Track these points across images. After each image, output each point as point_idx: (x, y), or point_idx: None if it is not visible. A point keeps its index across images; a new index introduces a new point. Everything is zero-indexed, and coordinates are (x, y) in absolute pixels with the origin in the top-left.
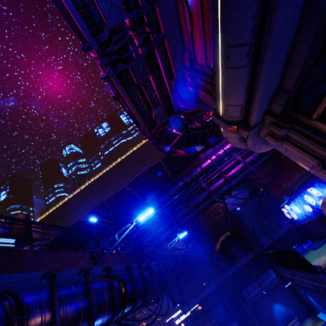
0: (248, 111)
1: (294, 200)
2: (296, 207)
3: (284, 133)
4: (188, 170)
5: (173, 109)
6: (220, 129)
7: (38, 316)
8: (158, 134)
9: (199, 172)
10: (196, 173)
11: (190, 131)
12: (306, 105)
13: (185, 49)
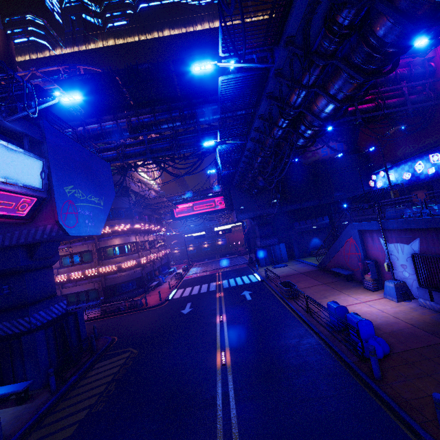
0: None
1: (399, 166)
2: (393, 174)
3: None
4: None
5: None
6: None
7: None
8: None
9: None
10: None
11: None
12: None
13: None
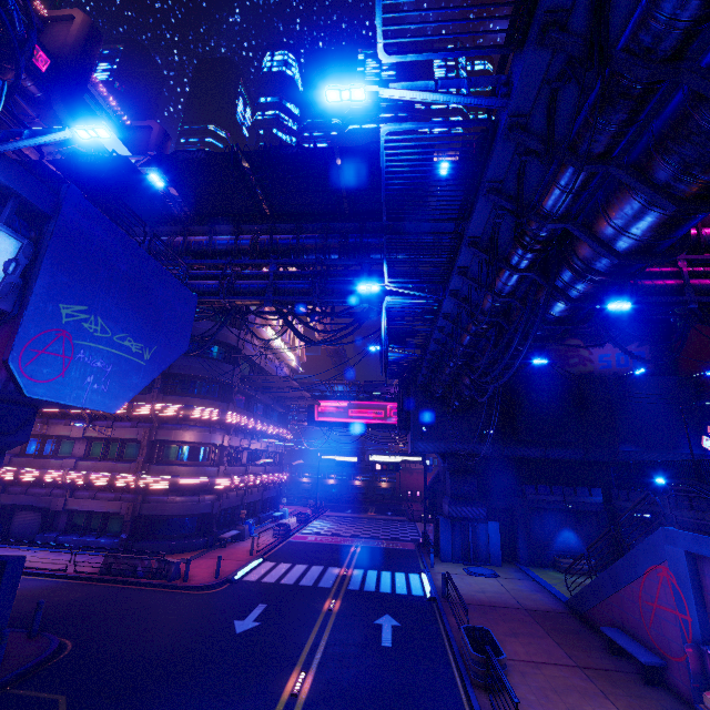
0: None
1: None
2: None
3: None
4: None
5: None
6: None
7: None
8: None
9: None
10: None
11: None
12: None
13: None
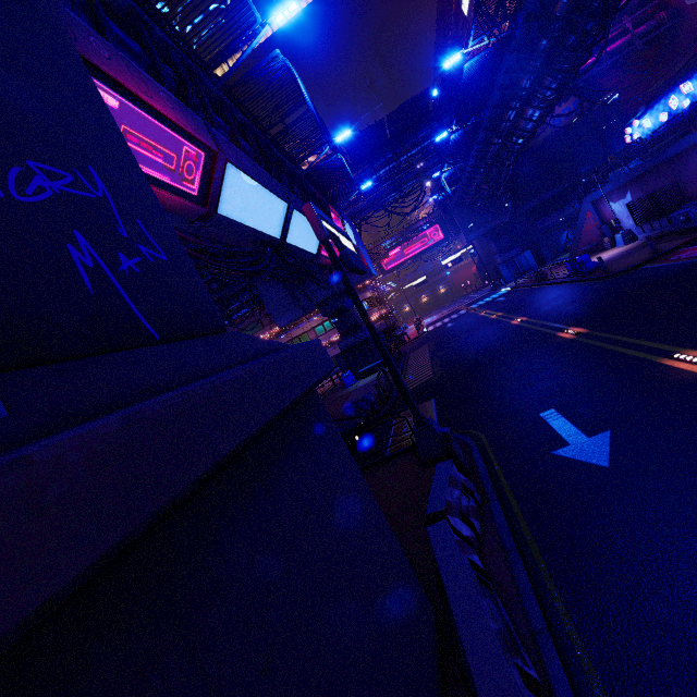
0: None
1: (653, 108)
2: (649, 119)
3: None
4: None
5: None
6: None
7: None
8: None
9: None
10: None
11: None
12: None
13: None
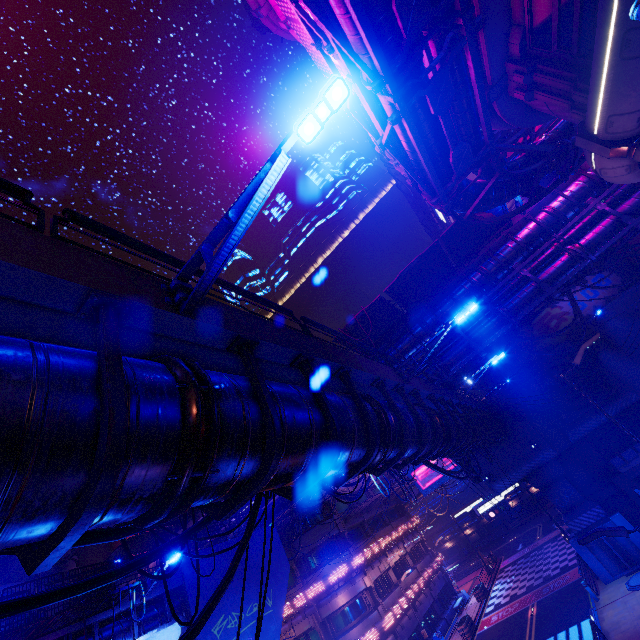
0: None
1: None
2: None
3: None
4: (489, 251)
5: (480, 140)
6: (587, 158)
7: (388, 413)
8: (455, 190)
9: (512, 250)
10: (507, 254)
11: (508, 172)
12: None
13: (512, 26)
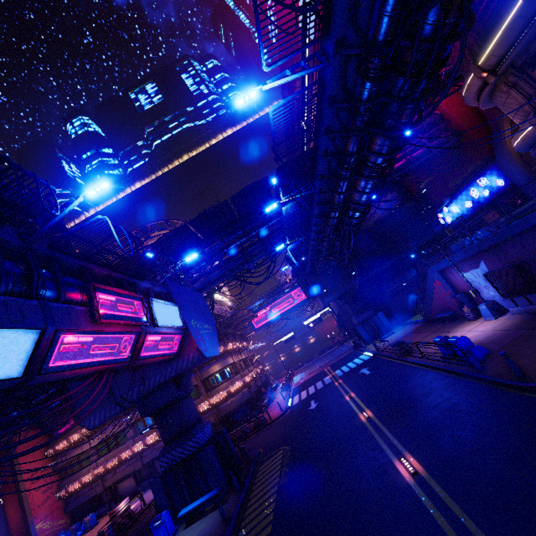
0: (501, 62)
1: (457, 198)
2: (456, 206)
3: (515, 81)
4: None
5: None
6: (468, 78)
7: None
8: None
9: None
10: None
11: None
12: (535, 62)
13: None
